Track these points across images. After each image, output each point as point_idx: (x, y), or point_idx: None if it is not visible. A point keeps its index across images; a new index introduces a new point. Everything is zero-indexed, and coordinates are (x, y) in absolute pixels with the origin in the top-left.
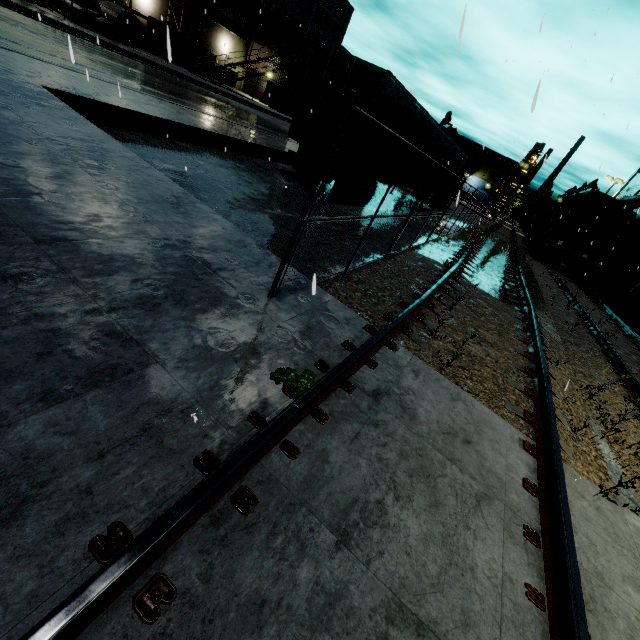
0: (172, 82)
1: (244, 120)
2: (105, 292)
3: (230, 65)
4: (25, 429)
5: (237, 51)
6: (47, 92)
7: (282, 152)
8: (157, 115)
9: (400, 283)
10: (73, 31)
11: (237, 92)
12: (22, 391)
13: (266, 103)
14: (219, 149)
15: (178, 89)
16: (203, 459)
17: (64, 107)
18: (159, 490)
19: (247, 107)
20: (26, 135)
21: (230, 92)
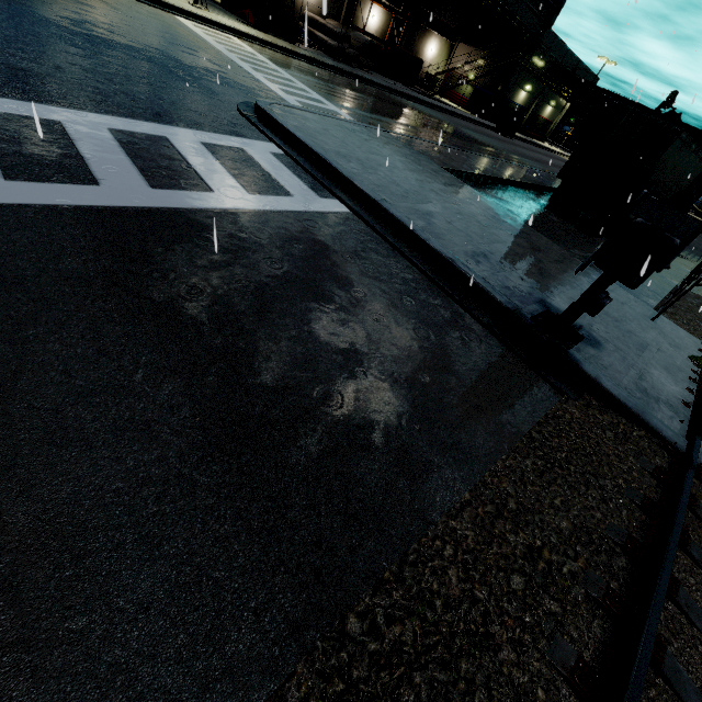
0: (417, 111)
1: (479, 145)
2: (608, 313)
3: (439, 73)
4: (645, 358)
5: (449, 58)
6: (449, 173)
7: (537, 186)
8: (478, 172)
9: (697, 317)
10: (347, 74)
11: (438, 99)
12: (632, 347)
13: (468, 110)
14: (500, 190)
15: (428, 120)
16: (691, 379)
17: (467, 186)
18: (688, 383)
19: (461, 121)
20: (494, 219)
21: (442, 105)
